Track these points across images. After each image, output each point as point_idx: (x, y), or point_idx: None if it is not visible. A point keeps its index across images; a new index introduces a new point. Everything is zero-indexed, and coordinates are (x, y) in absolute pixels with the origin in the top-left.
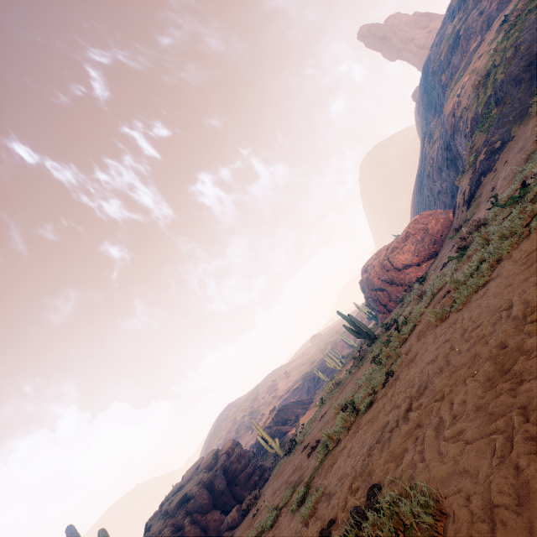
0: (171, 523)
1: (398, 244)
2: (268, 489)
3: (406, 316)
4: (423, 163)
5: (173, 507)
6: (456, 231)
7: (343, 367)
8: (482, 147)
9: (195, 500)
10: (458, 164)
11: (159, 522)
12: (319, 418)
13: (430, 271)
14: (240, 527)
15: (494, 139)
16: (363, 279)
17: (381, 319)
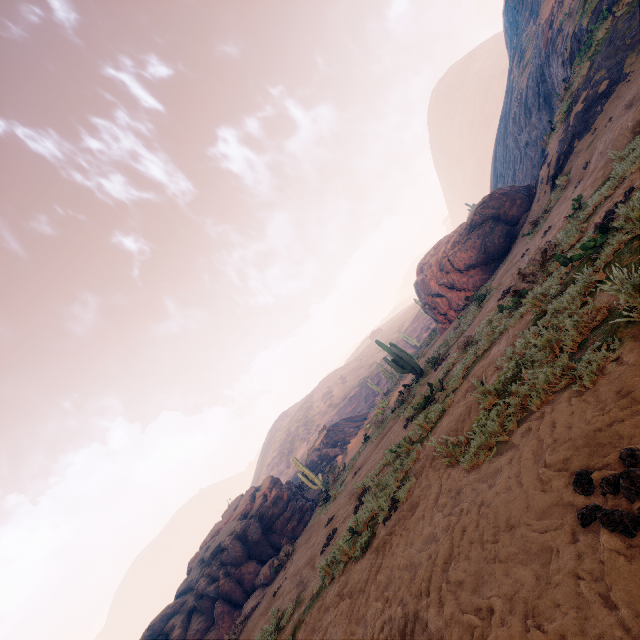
0: (207, 572)
1: (461, 237)
2: (297, 552)
3: (449, 367)
4: (509, 98)
5: (208, 557)
6: (532, 225)
7: (400, 379)
8: (580, 90)
9: (228, 553)
10: (553, 103)
11: (197, 569)
12: (355, 469)
13: (495, 283)
14: (269, 591)
15: (599, 77)
16: (418, 282)
17: (440, 330)
